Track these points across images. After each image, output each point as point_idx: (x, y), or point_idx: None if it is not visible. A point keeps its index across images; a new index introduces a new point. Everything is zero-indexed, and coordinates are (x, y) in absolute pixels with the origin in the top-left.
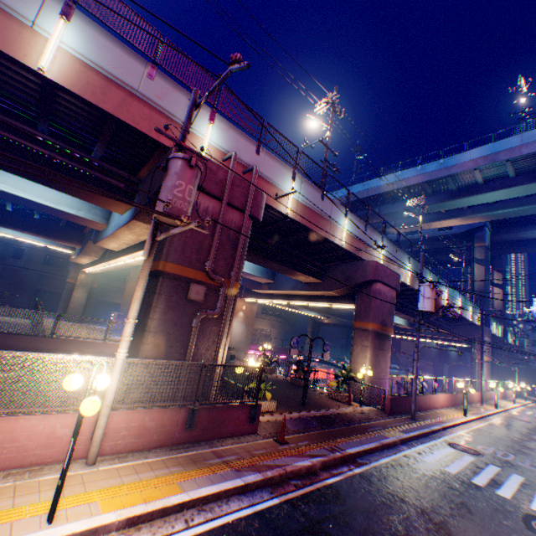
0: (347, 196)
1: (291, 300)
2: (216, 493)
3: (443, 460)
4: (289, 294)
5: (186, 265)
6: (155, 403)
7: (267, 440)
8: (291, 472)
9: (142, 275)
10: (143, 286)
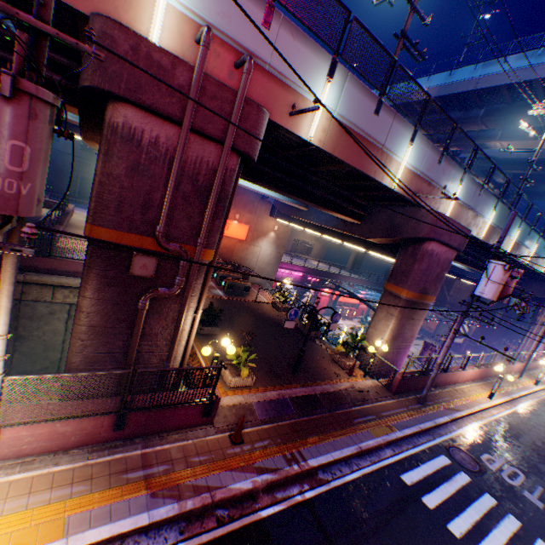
0: (424, 106)
1: (324, 234)
2: (105, 539)
3: (427, 480)
4: (323, 227)
5: (125, 230)
6: (77, 401)
7: (220, 435)
8: (220, 500)
9: (3, 277)
10: (8, 291)
